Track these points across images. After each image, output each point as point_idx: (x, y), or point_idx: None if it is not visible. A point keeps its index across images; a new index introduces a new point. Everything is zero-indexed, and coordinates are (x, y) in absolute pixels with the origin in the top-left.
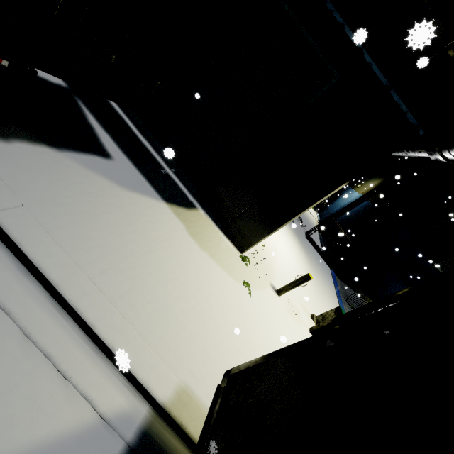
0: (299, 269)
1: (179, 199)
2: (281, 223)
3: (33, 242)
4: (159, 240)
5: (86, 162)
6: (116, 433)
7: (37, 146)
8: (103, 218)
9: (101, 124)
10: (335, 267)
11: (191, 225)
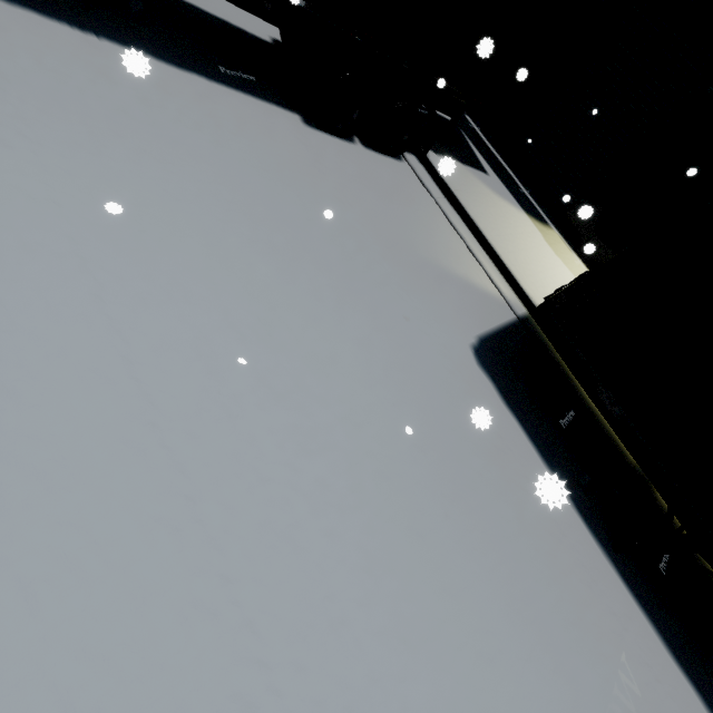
0: None
1: (536, 215)
2: None
3: (470, 208)
4: (525, 234)
5: (477, 174)
6: (512, 310)
7: (456, 161)
8: (493, 209)
9: (478, 149)
10: None
11: (546, 235)
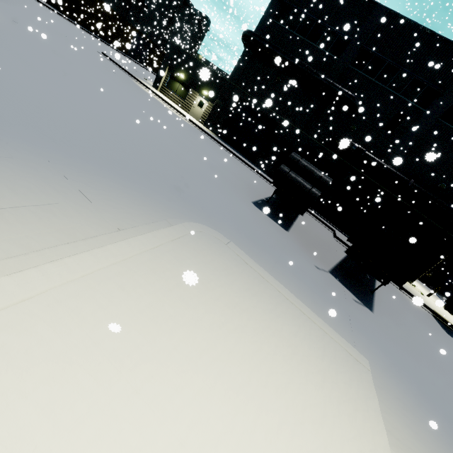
0: (422, 289)
1: None
2: (425, 271)
3: None
4: None
5: None
6: (429, 313)
7: None
8: None
9: None
10: (432, 288)
11: None
